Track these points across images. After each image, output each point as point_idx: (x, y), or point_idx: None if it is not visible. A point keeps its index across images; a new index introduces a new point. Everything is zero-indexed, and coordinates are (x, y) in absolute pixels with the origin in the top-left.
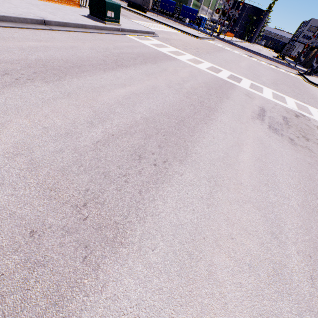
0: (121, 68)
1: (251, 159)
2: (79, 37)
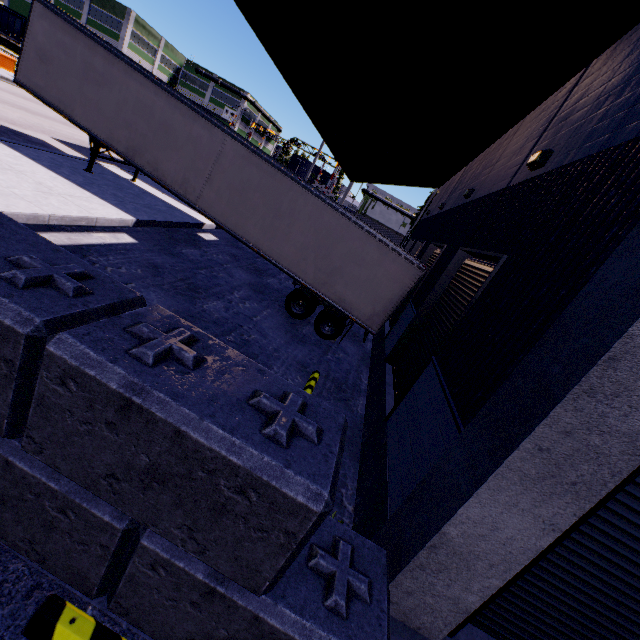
0: (26, 100)
1: (74, 133)
2: (0, 82)
